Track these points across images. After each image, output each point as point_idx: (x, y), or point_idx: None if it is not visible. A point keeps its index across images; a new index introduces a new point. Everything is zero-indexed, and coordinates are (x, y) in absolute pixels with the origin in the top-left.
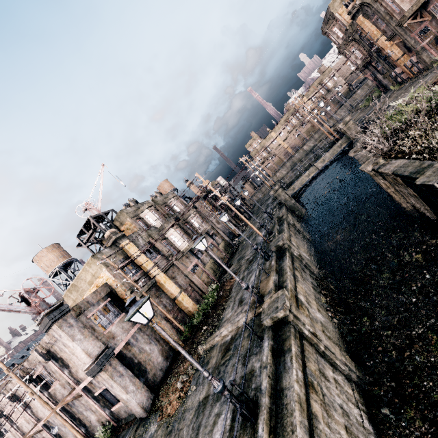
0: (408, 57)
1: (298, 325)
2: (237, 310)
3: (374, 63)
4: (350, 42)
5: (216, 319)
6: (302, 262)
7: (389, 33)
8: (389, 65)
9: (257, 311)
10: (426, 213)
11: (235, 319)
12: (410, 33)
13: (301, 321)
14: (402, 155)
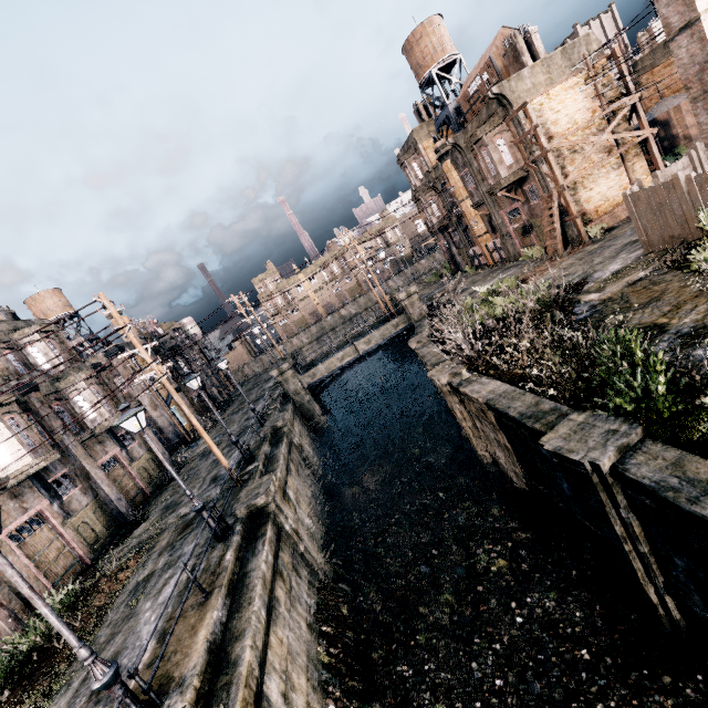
0: (490, 238)
1: None
2: None
3: (451, 230)
4: (429, 190)
5: None
6: (297, 546)
7: (477, 199)
8: (468, 239)
9: None
10: (511, 477)
11: None
12: (499, 210)
13: None
14: (496, 373)
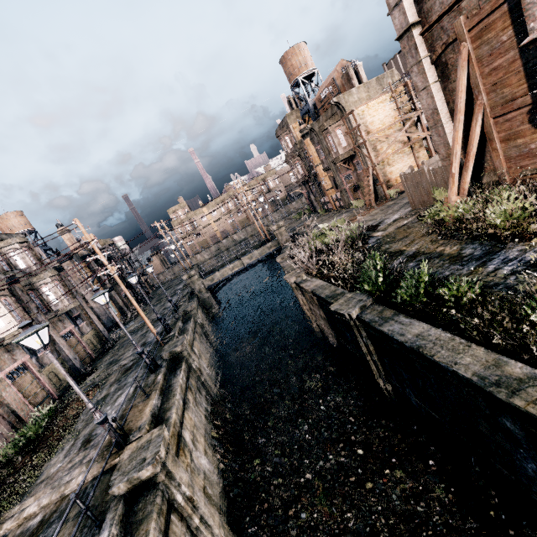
0: (335, 191)
1: (171, 488)
2: (75, 458)
3: (310, 184)
4: (296, 156)
5: (26, 476)
6: (200, 378)
7: (326, 165)
8: (321, 191)
9: (110, 463)
10: (329, 338)
11: (63, 478)
12: (340, 174)
13: (176, 480)
14: (321, 276)
